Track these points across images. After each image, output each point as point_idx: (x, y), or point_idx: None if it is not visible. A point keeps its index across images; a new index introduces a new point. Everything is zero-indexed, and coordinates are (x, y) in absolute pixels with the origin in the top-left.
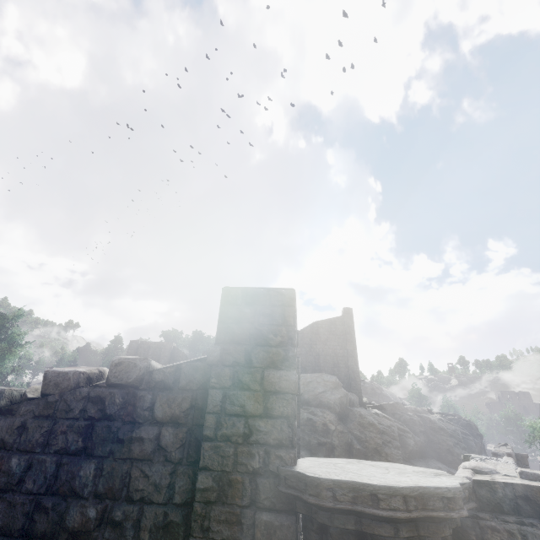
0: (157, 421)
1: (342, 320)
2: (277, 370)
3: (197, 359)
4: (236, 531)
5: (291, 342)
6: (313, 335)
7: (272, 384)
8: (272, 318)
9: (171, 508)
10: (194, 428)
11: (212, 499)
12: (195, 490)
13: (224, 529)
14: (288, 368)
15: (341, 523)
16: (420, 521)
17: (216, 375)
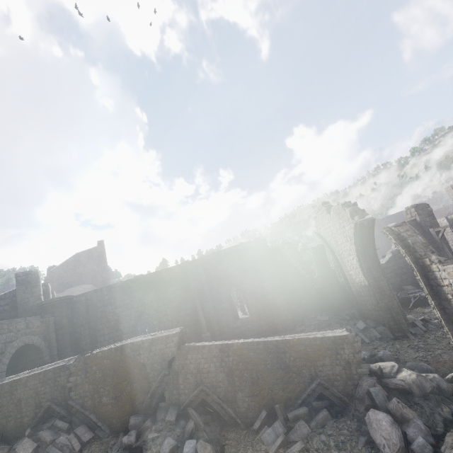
0: (2, 306)
1: (97, 249)
2: (35, 288)
3: (11, 291)
4: (29, 315)
5: (38, 282)
6: (76, 262)
7: (34, 291)
8: (32, 277)
9: (12, 318)
10: (14, 304)
11: (22, 312)
12: (18, 312)
13: (26, 315)
14: (37, 287)
15: (48, 305)
16: (61, 301)
17: (18, 292)
